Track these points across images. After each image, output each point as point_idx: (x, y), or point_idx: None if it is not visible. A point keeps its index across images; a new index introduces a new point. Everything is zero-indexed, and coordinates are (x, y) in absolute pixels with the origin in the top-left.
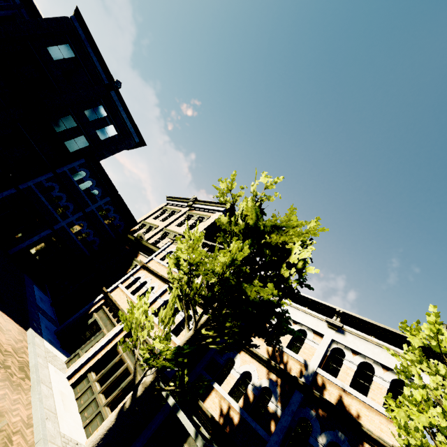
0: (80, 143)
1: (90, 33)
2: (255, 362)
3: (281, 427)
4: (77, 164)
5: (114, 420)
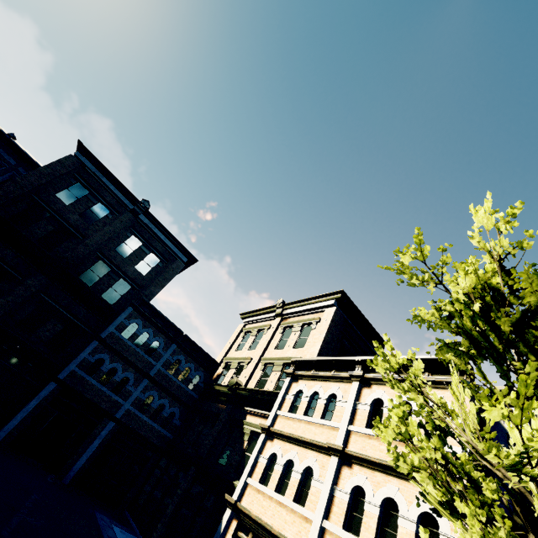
0: (120, 289)
1: (100, 162)
2: None
3: None
4: (124, 317)
5: None
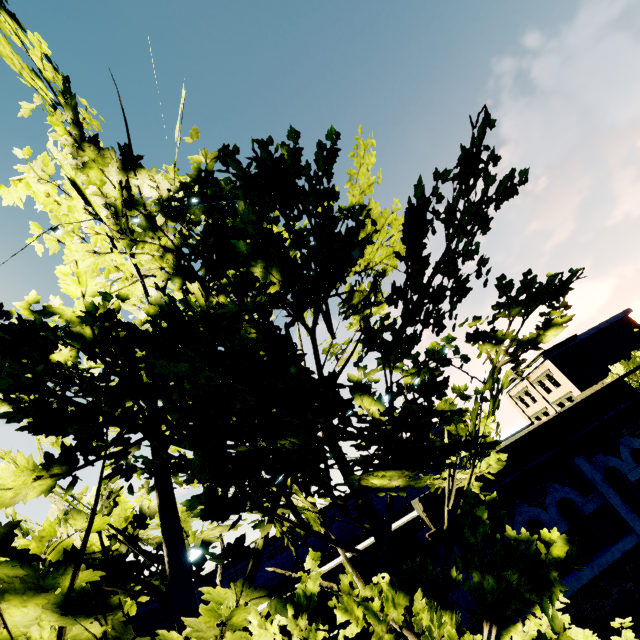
0: None
1: None
2: None
3: None
4: None
5: None
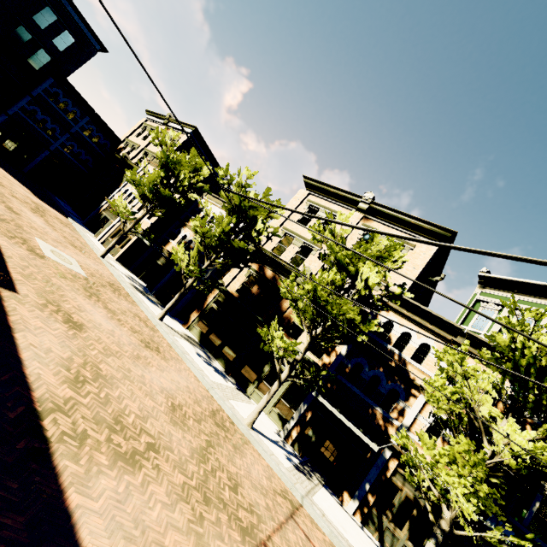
0: (42, 58)
1: None
2: (190, 231)
3: (192, 250)
4: (48, 85)
5: (118, 238)
